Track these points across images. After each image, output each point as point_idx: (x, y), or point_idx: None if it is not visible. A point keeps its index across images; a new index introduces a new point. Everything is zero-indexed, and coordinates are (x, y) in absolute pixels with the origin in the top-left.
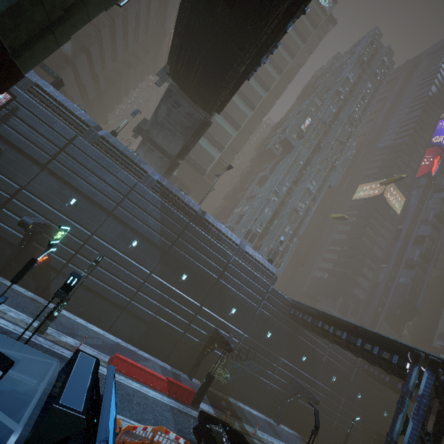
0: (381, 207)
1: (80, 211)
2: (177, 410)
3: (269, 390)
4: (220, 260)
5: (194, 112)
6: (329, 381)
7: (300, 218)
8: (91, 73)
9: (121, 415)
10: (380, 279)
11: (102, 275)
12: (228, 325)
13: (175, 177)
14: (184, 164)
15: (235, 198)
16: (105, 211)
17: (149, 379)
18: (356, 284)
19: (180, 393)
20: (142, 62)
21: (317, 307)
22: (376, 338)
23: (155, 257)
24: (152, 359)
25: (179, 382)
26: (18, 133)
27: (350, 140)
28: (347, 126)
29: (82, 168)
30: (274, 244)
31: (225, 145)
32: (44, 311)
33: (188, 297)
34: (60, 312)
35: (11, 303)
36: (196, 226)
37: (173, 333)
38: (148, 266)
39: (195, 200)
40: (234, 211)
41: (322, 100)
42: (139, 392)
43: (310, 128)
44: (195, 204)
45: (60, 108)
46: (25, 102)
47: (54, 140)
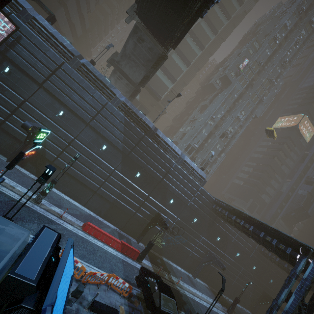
0: (294, 136)
1: (66, 120)
2: (126, 262)
3: (191, 256)
4: (165, 165)
5: (154, 47)
6: (234, 255)
7: (228, 139)
8: (79, 14)
9: (87, 262)
10: (283, 190)
11: (81, 167)
12: (167, 210)
13: (138, 101)
14: (145, 91)
15: (181, 120)
16: (84, 122)
17: (109, 240)
18: (264, 191)
19: (129, 252)
20: (118, 6)
21: (232, 204)
22: (276, 233)
23: (118, 159)
24: (113, 227)
25: (129, 245)
26: (22, 58)
27: (278, 80)
28: (277, 68)
29: (68, 88)
30: (206, 157)
31: (177, 78)
32: (41, 189)
33: (140, 189)
34: (52, 190)
35: (18, 181)
36: (149, 138)
37: (128, 212)
38: (113, 164)
39: (151, 120)
40: (179, 130)
41: (260, 44)
42: (101, 248)
43: (246, 68)
44: (150, 122)
45: (52, 39)
46: (26, 32)
47: (47, 65)
